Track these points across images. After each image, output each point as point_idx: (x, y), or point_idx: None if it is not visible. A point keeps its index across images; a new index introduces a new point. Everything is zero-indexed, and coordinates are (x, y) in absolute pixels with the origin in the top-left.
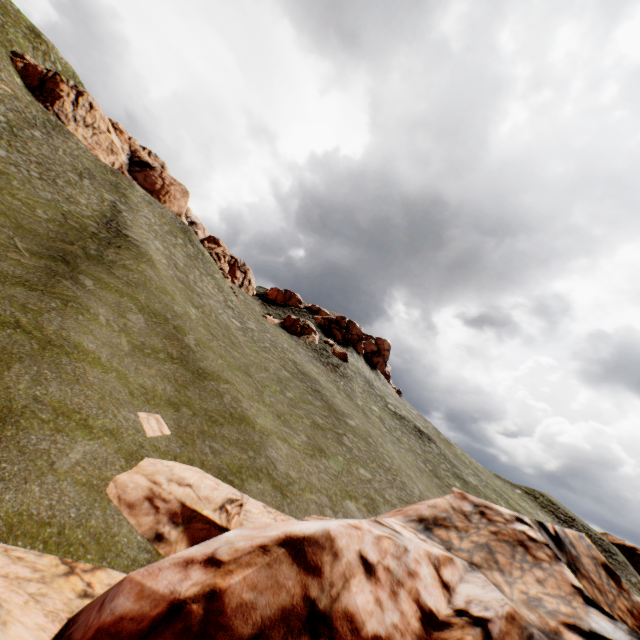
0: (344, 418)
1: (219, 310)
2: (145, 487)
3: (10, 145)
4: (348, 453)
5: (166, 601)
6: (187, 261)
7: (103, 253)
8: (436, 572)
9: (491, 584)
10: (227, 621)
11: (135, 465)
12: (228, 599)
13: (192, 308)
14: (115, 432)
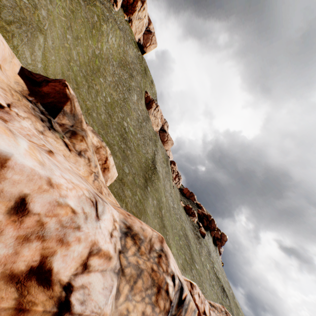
0: (195, 262)
1: (169, 197)
2: None
3: (140, 131)
4: (192, 276)
5: None
6: (165, 174)
7: (152, 176)
8: (209, 309)
9: None
10: None
11: None
12: None
13: (164, 198)
14: None
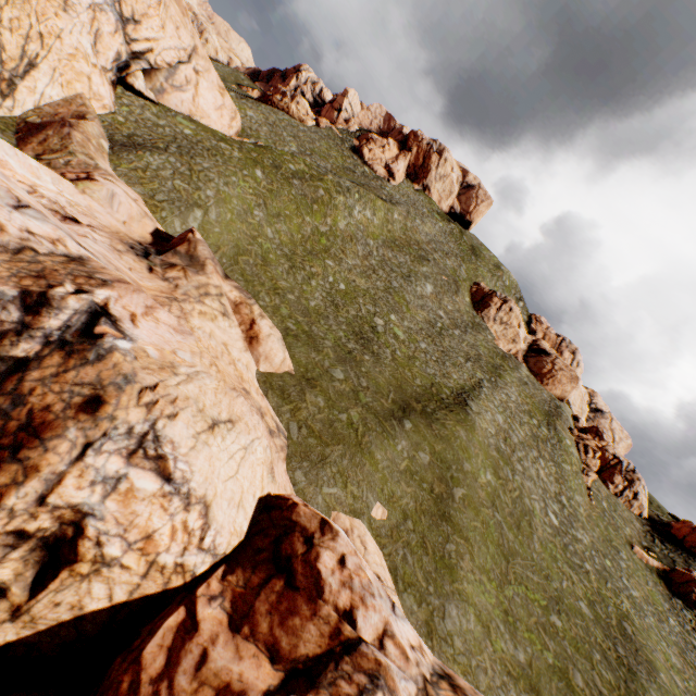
0: None
1: (533, 494)
2: (346, 526)
3: (432, 341)
4: None
5: (290, 497)
6: (527, 439)
7: (436, 411)
8: (382, 631)
9: (408, 683)
10: (293, 511)
11: (352, 516)
12: (298, 508)
13: (489, 474)
14: (356, 496)
